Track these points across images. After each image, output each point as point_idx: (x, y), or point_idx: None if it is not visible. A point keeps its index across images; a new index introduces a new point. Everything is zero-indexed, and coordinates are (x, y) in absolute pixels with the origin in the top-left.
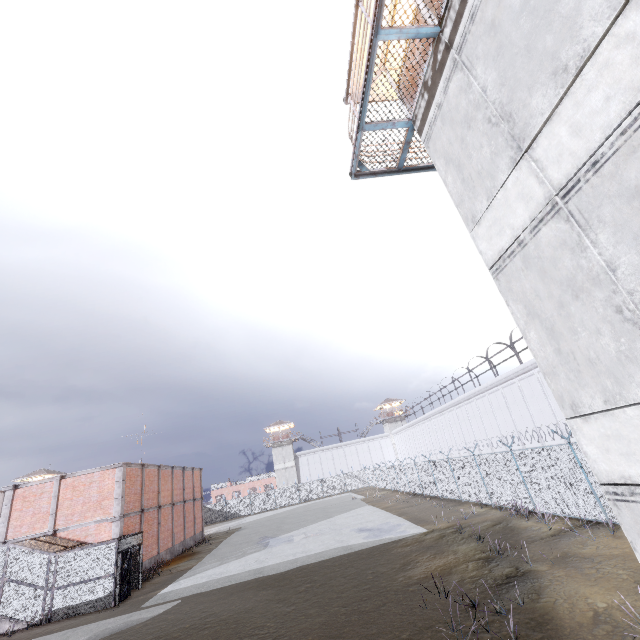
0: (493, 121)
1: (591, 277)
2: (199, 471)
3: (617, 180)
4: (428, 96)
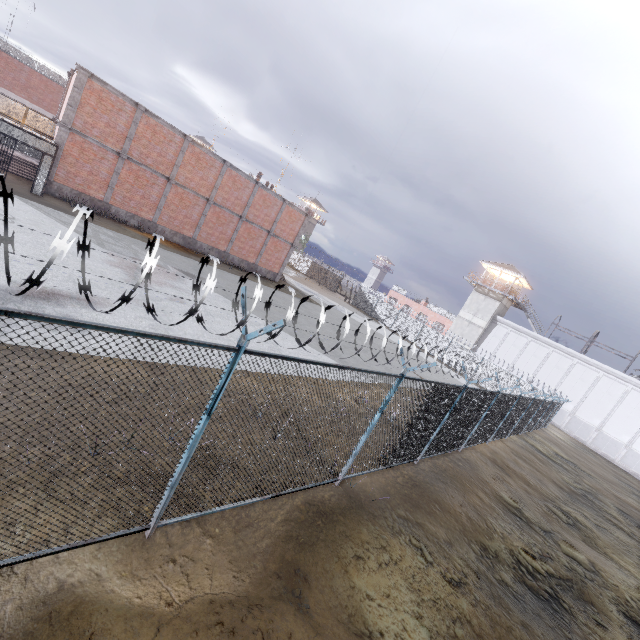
0: None
1: None
2: (304, 216)
3: None
4: None
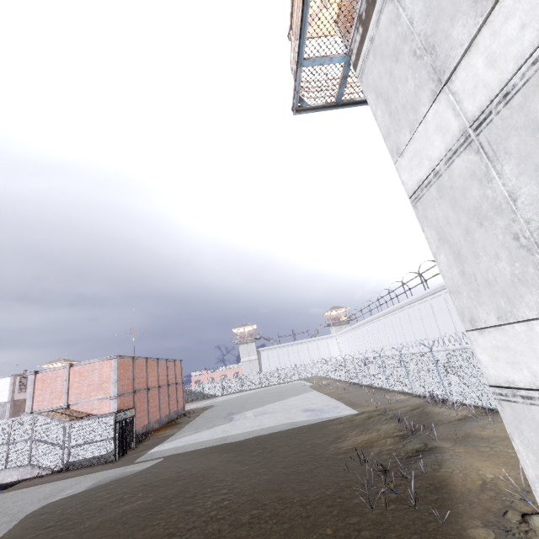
0: (418, 54)
1: (494, 206)
2: (180, 362)
3: (525, 112)
4: (362, 30)
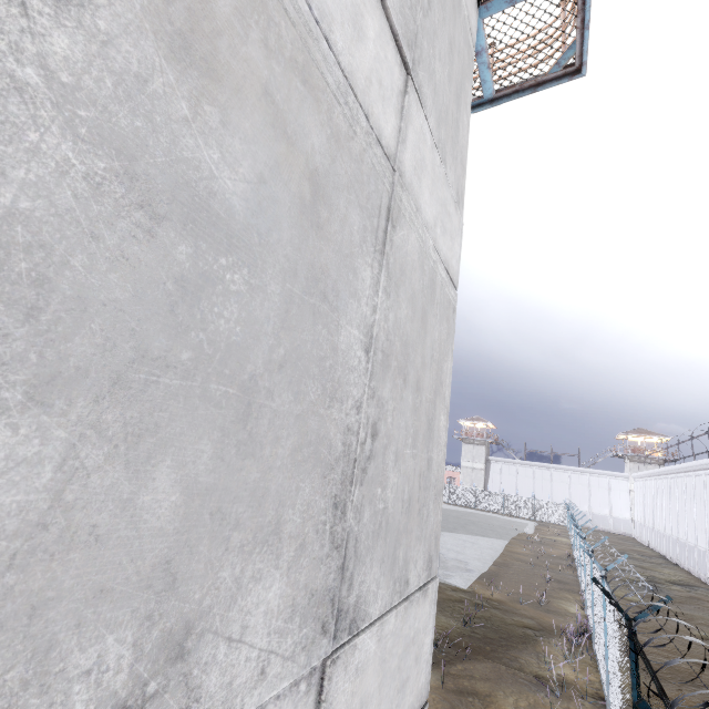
0: None
1: None
2: None
3: None
4: None
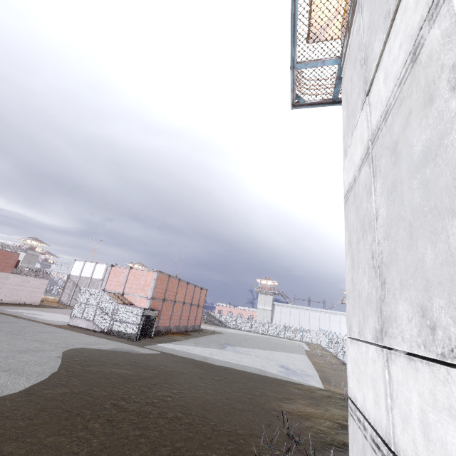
0: (361, 63)
1: (369, 221)
2: (205, 290)
3: (391, 132)
4: (348, 36)
